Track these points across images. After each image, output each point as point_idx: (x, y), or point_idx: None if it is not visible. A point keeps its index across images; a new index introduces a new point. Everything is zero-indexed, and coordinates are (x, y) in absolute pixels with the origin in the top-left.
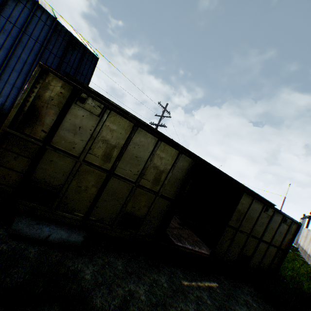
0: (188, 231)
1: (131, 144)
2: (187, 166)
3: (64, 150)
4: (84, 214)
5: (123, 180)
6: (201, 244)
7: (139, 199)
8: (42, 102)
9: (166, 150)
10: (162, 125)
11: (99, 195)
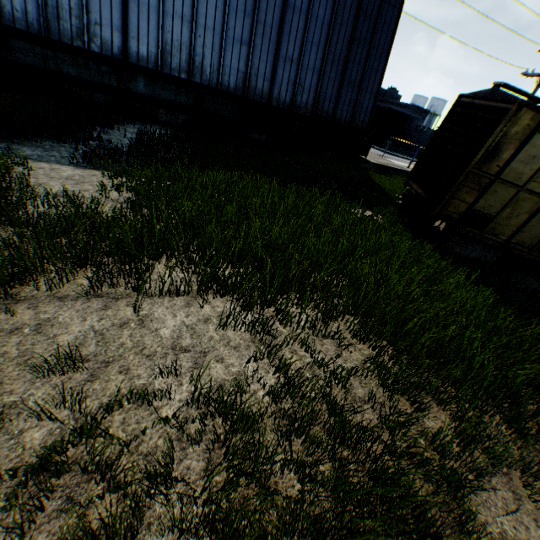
0: None
1: None
2: None
3: (509, 181)
4: (505, 237)
5: None
6: None
7: None
8: (504, 139)
9: None
10: None
11: (528, 221)
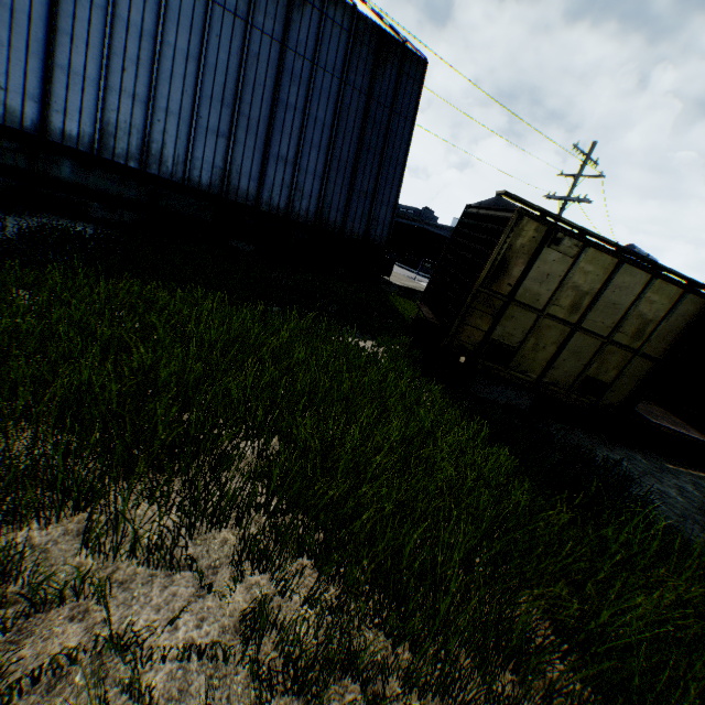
0: (656, 409)
1: (608, 288)
2: (693, 311)
3: (527, 304)
4: (537, 375)
5: (591, 335)
6: (687, 428)
7: (607, 360)
8: (511, 253)
9: (660, 290)
10: (578, 199)
11: (558, 354)
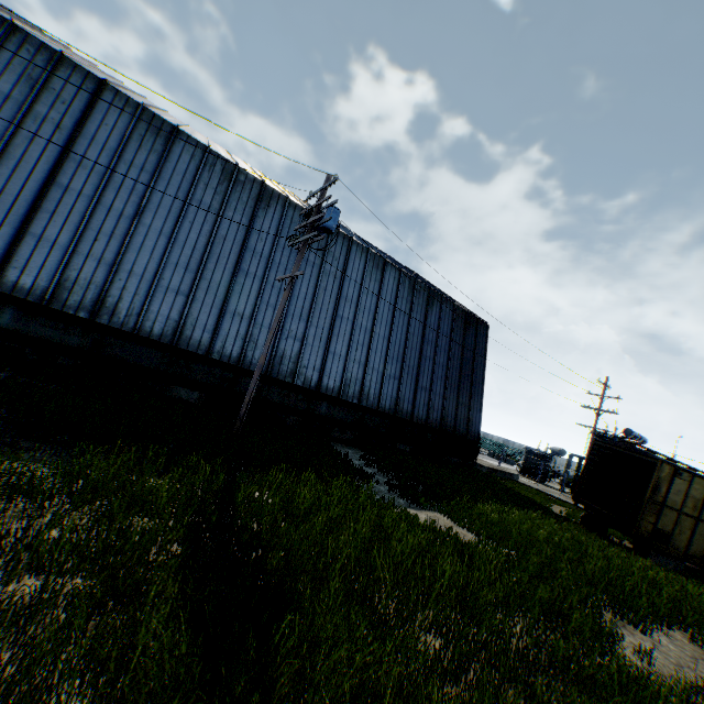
0: None
1: None
2: None
3: (670, 507)
4: (682, 549)
5: None
6: None
7: None
8: (658, 480)
9: None
10: (608, 411)
11: (691, 535)
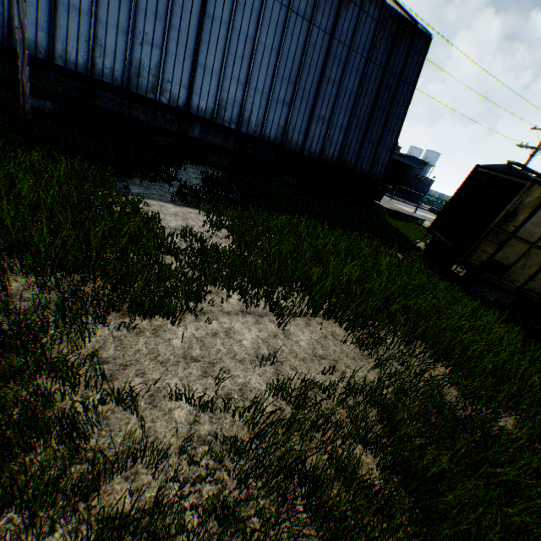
0: None
1: None
2: None
3: (522, 239)
4: (519, 284)
5: None
6: None
7: None
8: (519, 206)
9: None
10: None
11: (538, 271)
